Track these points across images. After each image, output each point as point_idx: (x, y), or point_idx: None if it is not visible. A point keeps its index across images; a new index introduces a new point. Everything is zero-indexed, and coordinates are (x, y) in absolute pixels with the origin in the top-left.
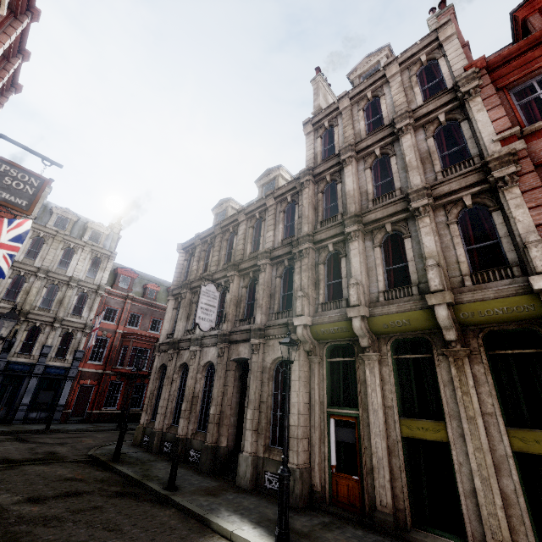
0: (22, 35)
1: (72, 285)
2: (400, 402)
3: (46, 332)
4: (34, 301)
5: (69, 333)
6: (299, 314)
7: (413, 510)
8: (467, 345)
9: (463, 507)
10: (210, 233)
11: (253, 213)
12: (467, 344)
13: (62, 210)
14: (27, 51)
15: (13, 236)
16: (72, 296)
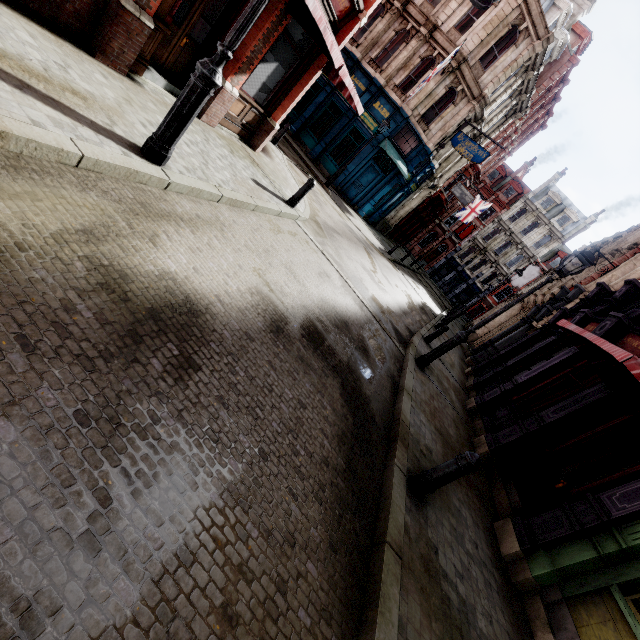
0: (549, 109)
1: (518, 247)
2: None
3: (487, 266)
4: (494, 247)
5: (497, 274)
6: None
7: None
8: None
9: None
10: (596, 244)
11: (616, 239)
12: None
13: (554, 194)
14: (552, 113)
15: (481, 209)
16: (514, 254)
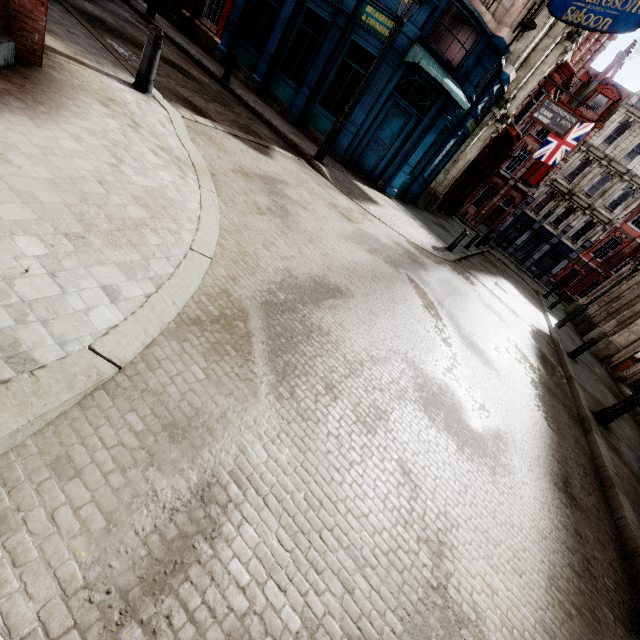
0: None
1: (624, 179)
2: None
3: (576, 215)
4: (584, 186)
5: (593, 223)
6: None
7: (638, 383)
8: None
9: None
10: None
11: None
12: None
13: None
14: None
15: (575, 136)
16: (617, 190)
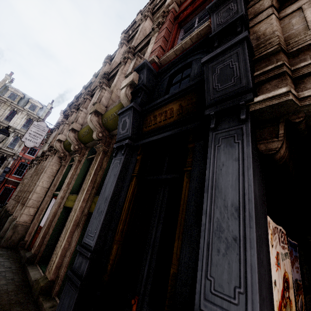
0: None
1: (10, 131)
2: (76, 186)
3: None
4: None
5: (5, 157)
6: (59, 133)
7: (46, 253)
8: (109, 145)
9: (55, 250)
10: (72, 102)
11: (87, 88)
12: (110, 144)
13: (14, 89)
14: None
15: None
16: (10, 137)
